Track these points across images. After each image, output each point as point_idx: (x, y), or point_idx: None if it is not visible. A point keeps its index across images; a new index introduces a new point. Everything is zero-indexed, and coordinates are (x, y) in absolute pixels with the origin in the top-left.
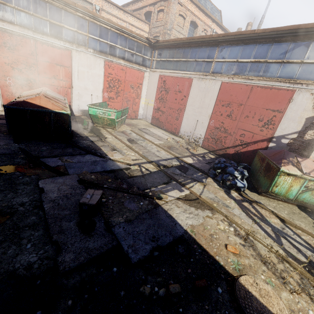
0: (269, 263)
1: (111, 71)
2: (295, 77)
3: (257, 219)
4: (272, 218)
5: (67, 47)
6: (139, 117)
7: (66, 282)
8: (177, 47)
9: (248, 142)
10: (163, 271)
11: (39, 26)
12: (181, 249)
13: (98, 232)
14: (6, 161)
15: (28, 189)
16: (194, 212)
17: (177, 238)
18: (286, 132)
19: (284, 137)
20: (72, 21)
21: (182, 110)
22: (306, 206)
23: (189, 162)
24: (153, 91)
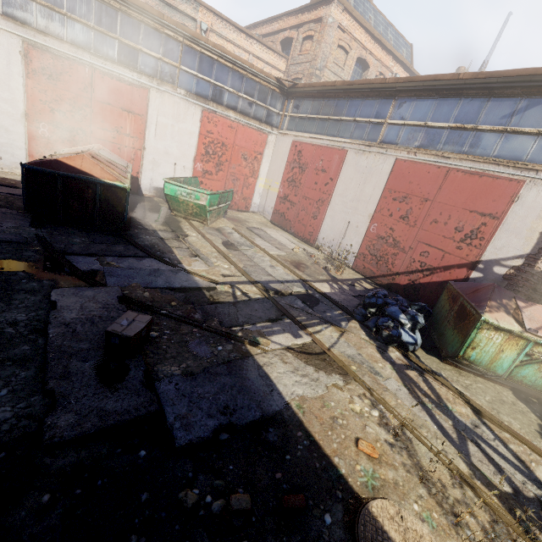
0: (434, 483)
1: (211, 128)
2: (525, 158)
3: (429, 403)
4: (458, 405)
5: (143, 84)
6: (252, 208)
7: (49, 463)
8: (326, 97)
9: (435, 266)
10: (230, 469)
11: (103, 46)
12: (272, 435)
13: (129, 386)
14: (9, 253)
15: (32, 300)
16: (312, 374)
17: (269, 414)
18: (503, 255)
19: (499, 263)
20: (156, 43)
21: (325, 203)
22: (530, 393)
23: (323, 290)
24: (280, 166)
